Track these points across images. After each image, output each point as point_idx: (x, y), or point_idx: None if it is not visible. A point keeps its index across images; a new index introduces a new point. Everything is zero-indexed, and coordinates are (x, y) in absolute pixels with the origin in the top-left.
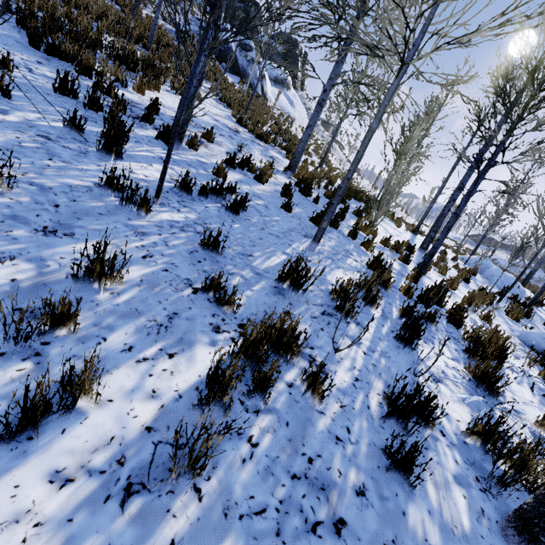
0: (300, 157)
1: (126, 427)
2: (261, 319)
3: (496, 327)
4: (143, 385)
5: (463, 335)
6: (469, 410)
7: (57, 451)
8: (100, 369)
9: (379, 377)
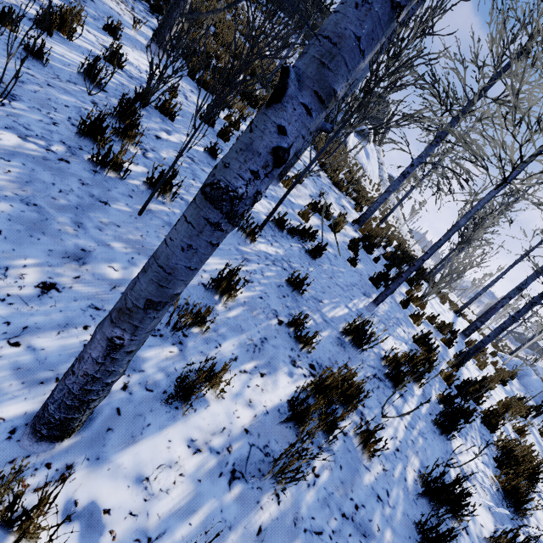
0: (370, 215)
1: (232, 423)
2: (326, 365)
3: (530, 445)
4: (243, 393)
5: (496, 441)
6: (493, 519)
7: (192, 424)
8: (217, 369)
9: (416, 455)
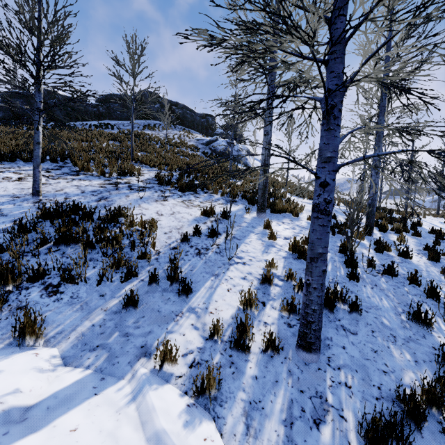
0: None
1: None
2: None
3: None
4: None
5: None
6: None
7: None
8: None
9: None
